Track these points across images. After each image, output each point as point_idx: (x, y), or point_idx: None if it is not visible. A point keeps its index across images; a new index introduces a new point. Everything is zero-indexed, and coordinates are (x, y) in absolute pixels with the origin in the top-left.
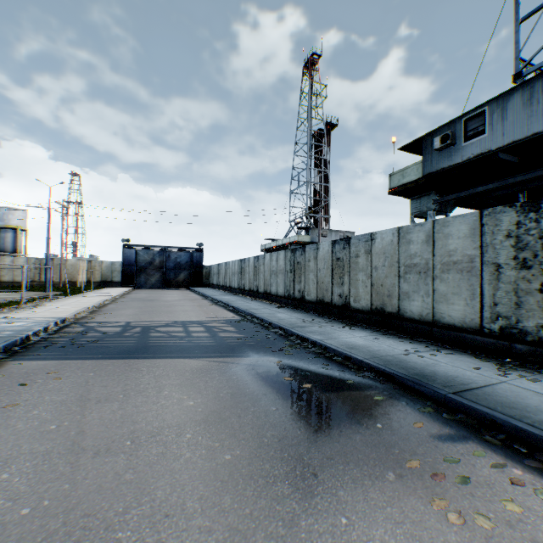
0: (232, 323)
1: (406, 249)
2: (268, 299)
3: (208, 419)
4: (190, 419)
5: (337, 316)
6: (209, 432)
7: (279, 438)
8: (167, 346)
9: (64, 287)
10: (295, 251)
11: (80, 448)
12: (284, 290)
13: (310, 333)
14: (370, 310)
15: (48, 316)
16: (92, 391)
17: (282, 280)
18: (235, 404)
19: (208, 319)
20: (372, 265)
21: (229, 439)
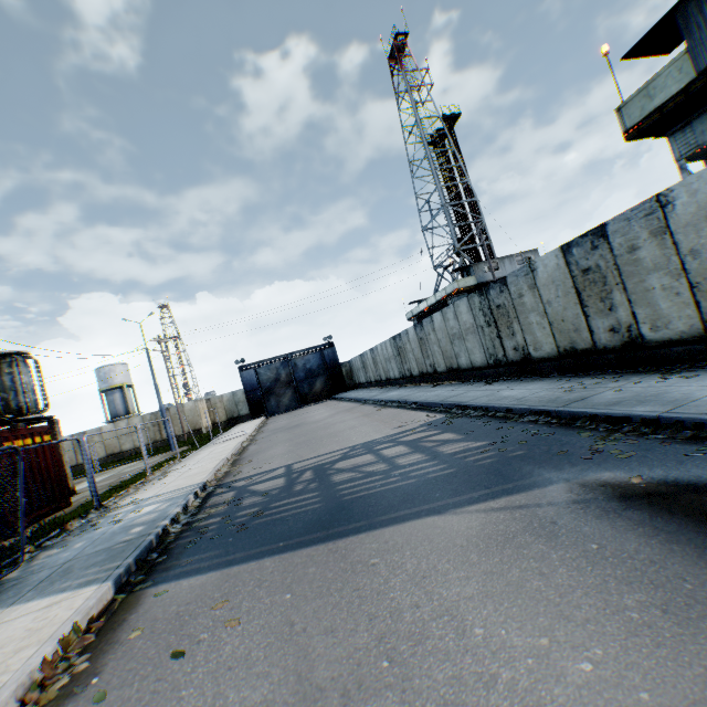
0: (440, 427)
1: None
2: (458, 377)
3: None
4: None
5: (617, 367)
6: None
7: None
8: (376, 495)
9: (189, 439)
10: (487, 291)
11: None
12: (485, 356)
13: (617, 406)
14: (703, 334)
15: (182, 486)
16: (311, 654)
17: (476, 342)
18: None
19: (397, 430)
20: (678, 250)
21: None
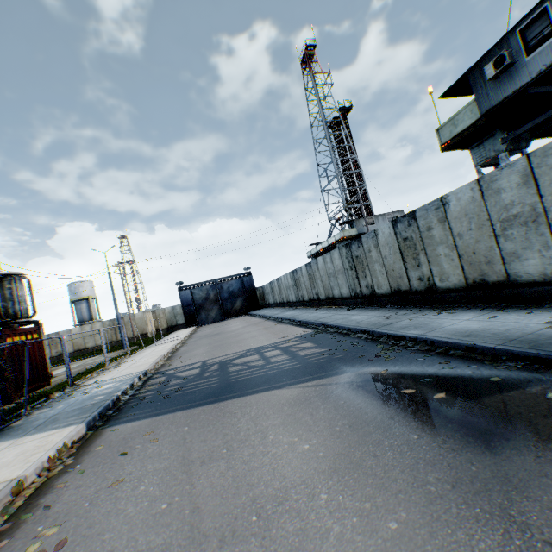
0: (306, 339)
1: (496, 201)
2: (333, 304)
3: (337, 466)
4: (315, 470)
5: (422, 303)
6: (348, 486)
7: (449, 482)
8: (251, 379)
9: (137, 340)
10: (350, 246)
11: (200, 534)
12: (349, 290)
13: (403, 330)
14: (465, 286)
15: (131, 373)
16: (191, 450)
17: (344, 280)
18: (360, 438)
19: (280, 340)
20: (452, 233)
21: (380, 495)
